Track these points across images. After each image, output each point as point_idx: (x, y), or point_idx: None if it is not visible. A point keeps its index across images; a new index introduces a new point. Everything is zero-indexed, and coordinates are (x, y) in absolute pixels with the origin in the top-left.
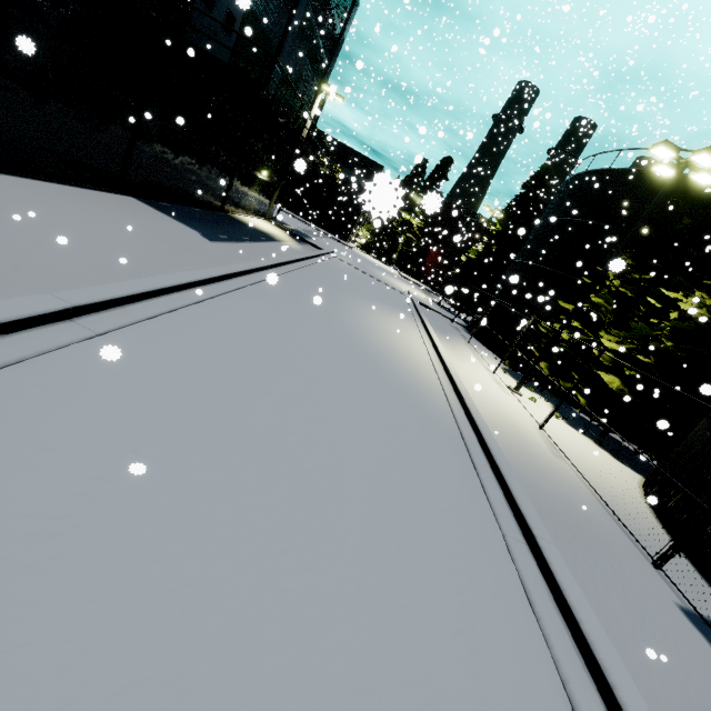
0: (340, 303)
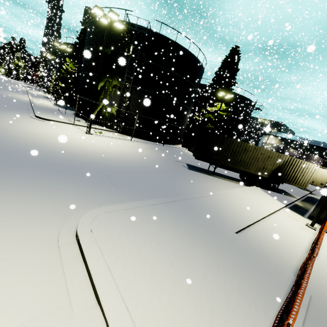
0: (2, 83)
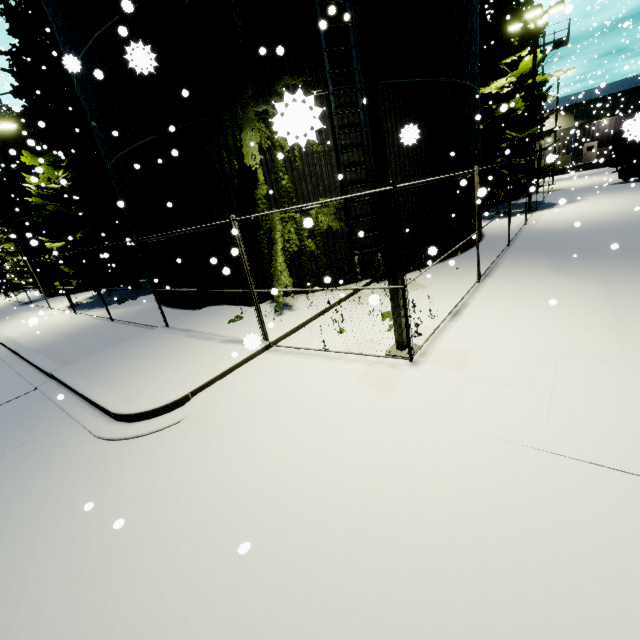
0: None
